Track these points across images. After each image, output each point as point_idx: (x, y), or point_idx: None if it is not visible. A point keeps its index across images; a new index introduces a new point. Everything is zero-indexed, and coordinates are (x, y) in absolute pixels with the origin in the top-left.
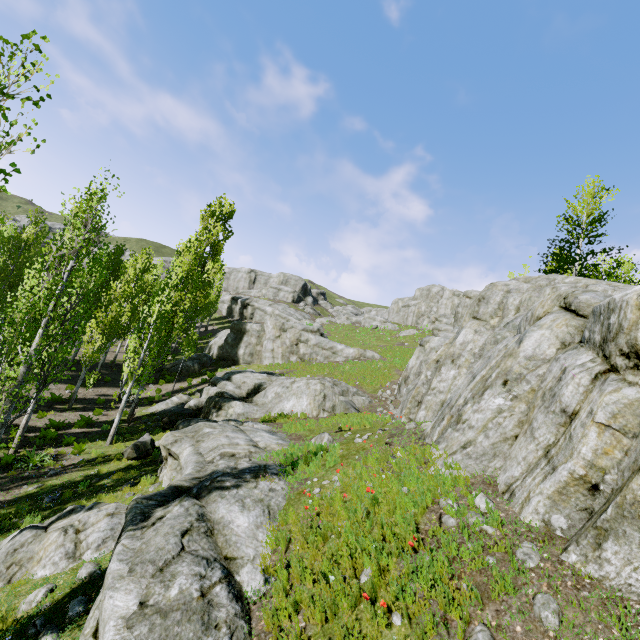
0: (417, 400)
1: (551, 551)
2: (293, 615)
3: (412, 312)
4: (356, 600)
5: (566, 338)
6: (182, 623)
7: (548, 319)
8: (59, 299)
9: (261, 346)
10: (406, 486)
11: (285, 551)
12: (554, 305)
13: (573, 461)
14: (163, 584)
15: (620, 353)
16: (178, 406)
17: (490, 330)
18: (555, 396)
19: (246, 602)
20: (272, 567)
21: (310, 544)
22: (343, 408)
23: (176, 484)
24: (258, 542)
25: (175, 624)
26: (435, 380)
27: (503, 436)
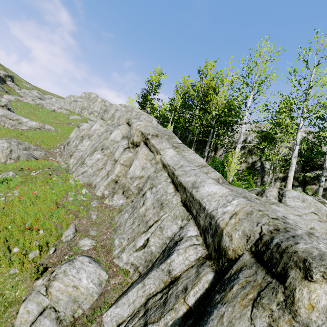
0: (70, 154)
1: (102, 201)
2: None
3: (79, 105)
4: (23, 231)
5: (125, 135)
6: None
7: (121, 126)
8: None
9: None
10: (55, 190)
11: None
12: (125, 121)
13: (113, 175)
14: None
15: (130, 143)
16: None
17: (107, 126)
18: (114, 155)
19: None
20: None
21: None
22: (25, 157)
23: None
24: None
25: None
26: (80, 145)
27: (98, 168)
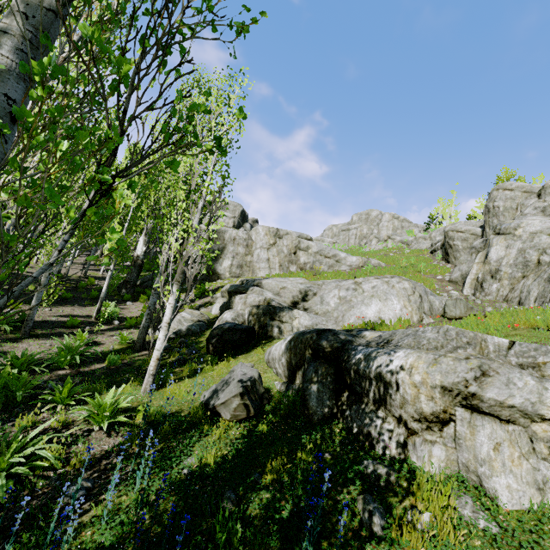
0: None
1: None
2: None
3: (354, 235)
4: None
5: None
6: None
7: None
8: None
9: (251, 256)
10: None
11: None
12: None
13: None
14: None
15: None
16: (197, 324)
17: None
18: None
19: None
20: None
21: None
22: (464, 308)
23: None
24: None
25: None
26: None
27: None
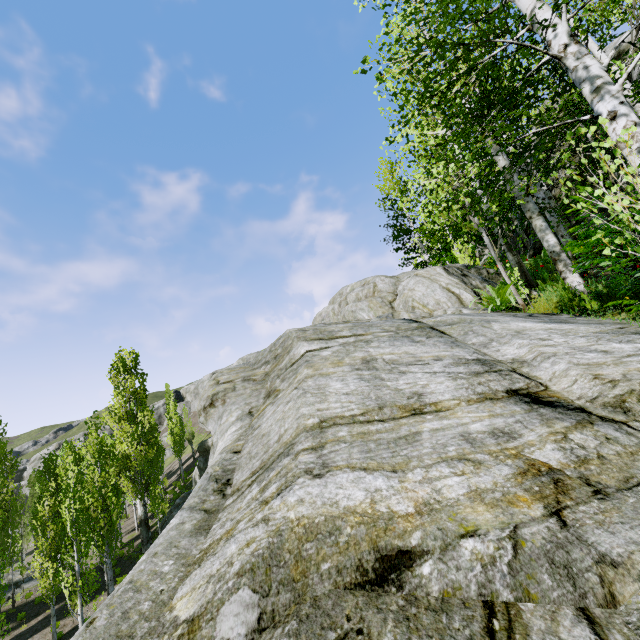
0: None
1: None
2: None
3: None
4: None
5: None
6: None
7: None
8: None
9: None
10: None
11: None
12: None
13: None
14: None
15: None
16: None
17: None
18: None
19: None
20: None
21: None
22: None
23: None
24: None
25: None
26: None
27: None
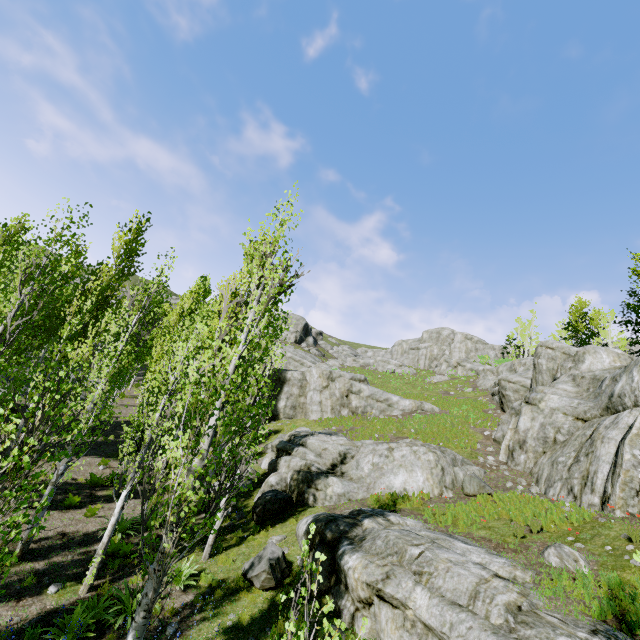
0: (633, 488)
1: None
2: None
3: (423, 355)
4: None
5: None
6: None
7: None
8: (245, 369)
9: (305, 397)
10: None
11: None
12: None
13: None
14: None
15: None
16: (247, 483)
17: None
18: None
19: None
20: None
21: None
22: (477, 486)
23: None
24: None
25: None
26: None
27: None
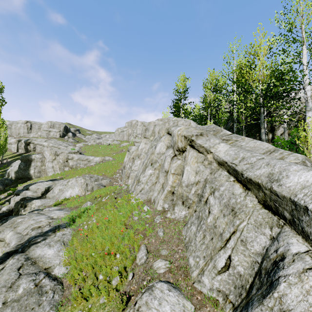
0: (127, 176)
1: (164, 215)
2: (80, 273)
3: (125, 134)
4: (103, 257)
5: (168, 144)
6: (28, 299)
7: (163, 138)
8: None
9: (45, 166)
10: (121, 212)
11: (74, 254)
12: (165, 132)
13: (167, 186)
14: (13, 291)
15: (176, 150)
16: None
17: (150, 142)
18: (163, 166)
19: (59, 279)
20: (69, 262)
21: (84, 247)
22: (97, 187)
23: (7, 251)
24: (60, 256)
25: (25, 301)
26: (133, 166)
27: (152, 183)
